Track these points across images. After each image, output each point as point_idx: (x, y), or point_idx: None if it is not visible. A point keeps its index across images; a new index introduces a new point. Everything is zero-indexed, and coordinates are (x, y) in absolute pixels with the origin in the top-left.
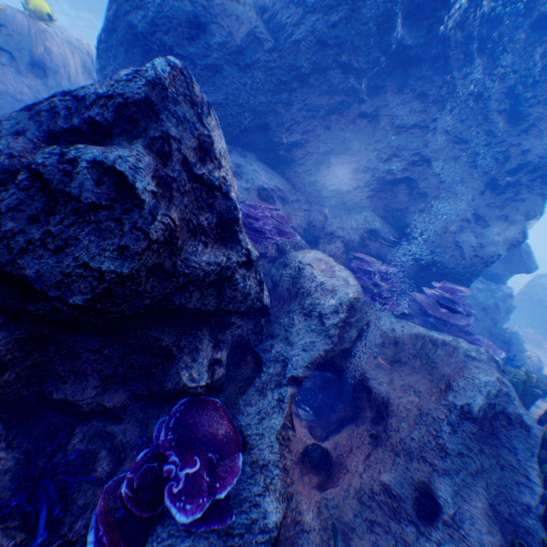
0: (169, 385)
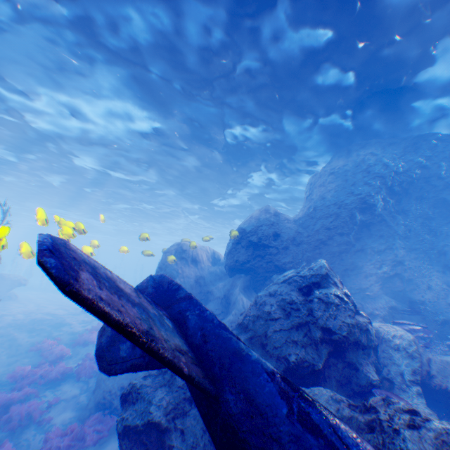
0: (362, 381)
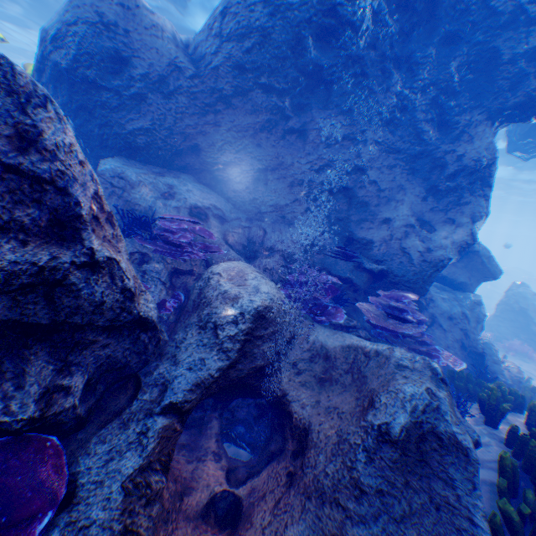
0: None
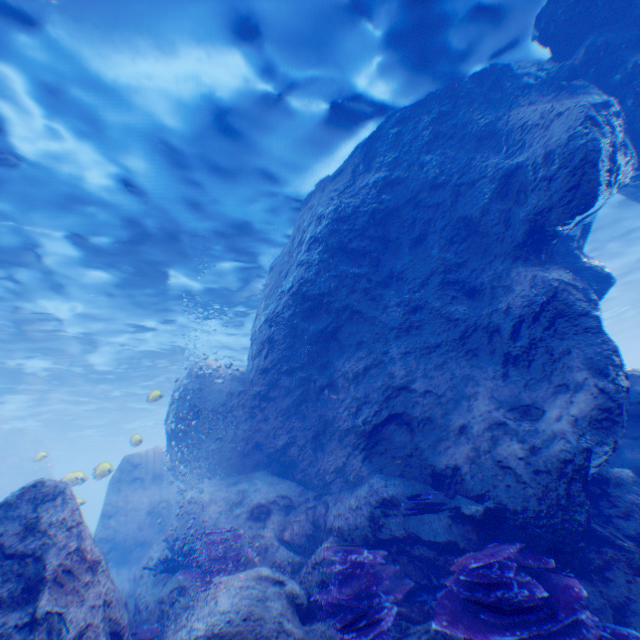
0: None
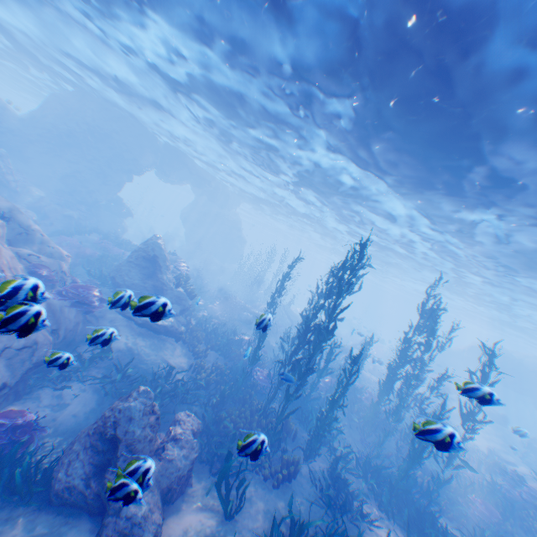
0: None
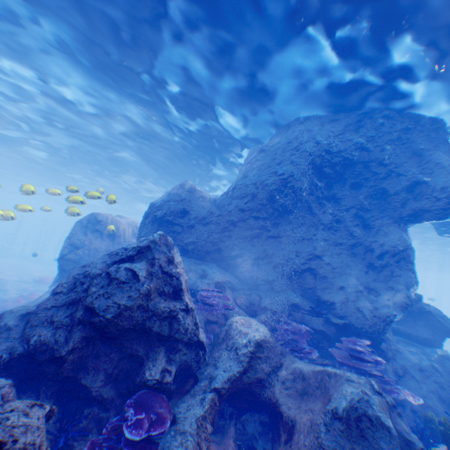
0: (138, 380)
